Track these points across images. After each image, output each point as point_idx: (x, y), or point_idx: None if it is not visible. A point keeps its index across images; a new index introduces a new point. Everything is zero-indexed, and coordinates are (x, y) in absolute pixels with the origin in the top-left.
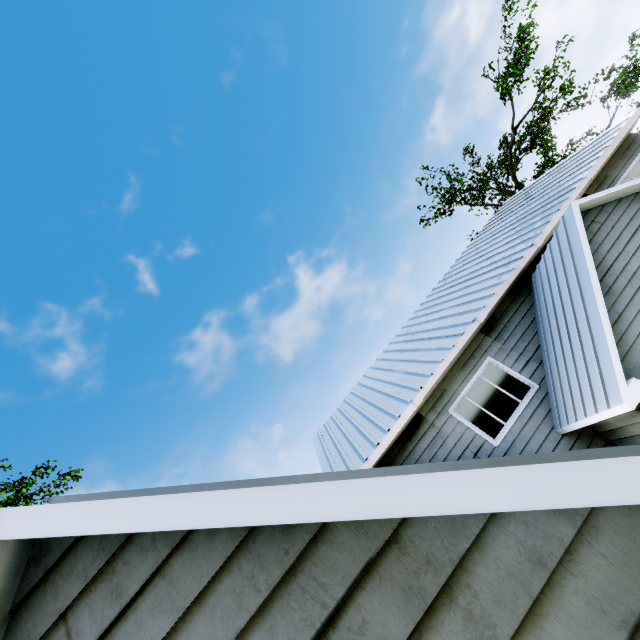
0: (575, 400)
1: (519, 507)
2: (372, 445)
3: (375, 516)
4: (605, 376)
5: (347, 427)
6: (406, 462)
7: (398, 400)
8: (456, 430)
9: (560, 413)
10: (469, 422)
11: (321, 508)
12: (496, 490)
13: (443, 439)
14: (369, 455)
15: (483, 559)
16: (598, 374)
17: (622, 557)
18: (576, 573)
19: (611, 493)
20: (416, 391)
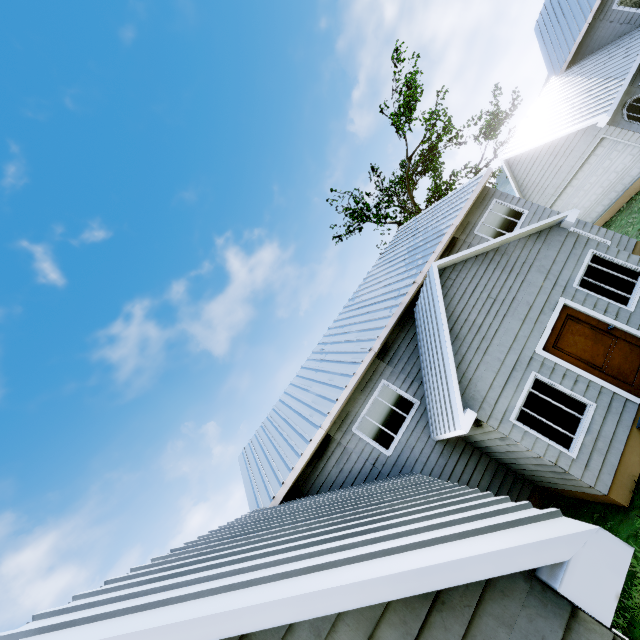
0: (440, 418)
1: (297, 619)
2: (288, 469)
3: (224, 636)
4: (453, 406)
5: (269, 447)
6: (318, 479)
7: (311, 423)
8: (358, 446)
9: (433, 425)
10: (368, 438)
11: (194, 636)
12: (287, 611)
13: (348, 455)
14: (285, 479)
15: (292, 638)
16: (449, 404)
17: (356, 625)
18: (335, 638)
19: (337, 605)
20: (324, 416)
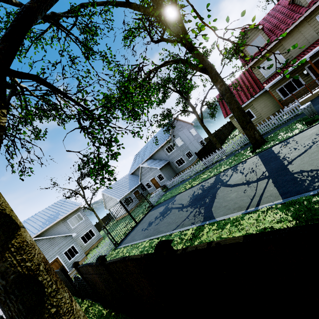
0: None
1: None
2: None
3: None
4: None
5: None
6: None
7: None
8: None
9: None
10: None
11: None
12: None
13: None
14: None
15: None
16: None
17: None
18: None
19: None
20: None
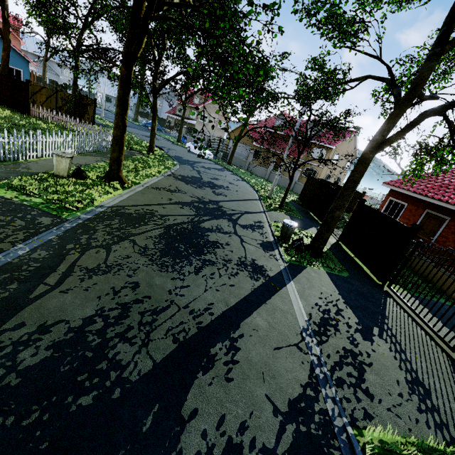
0: None
1: None
2: None
3: None
4: None
5: None
6: None
7: None
8: None
9: None
10: None
11: None
12: None
13: None
14: None
15: None
16: None
17: None
18: None
19: None
20: None
